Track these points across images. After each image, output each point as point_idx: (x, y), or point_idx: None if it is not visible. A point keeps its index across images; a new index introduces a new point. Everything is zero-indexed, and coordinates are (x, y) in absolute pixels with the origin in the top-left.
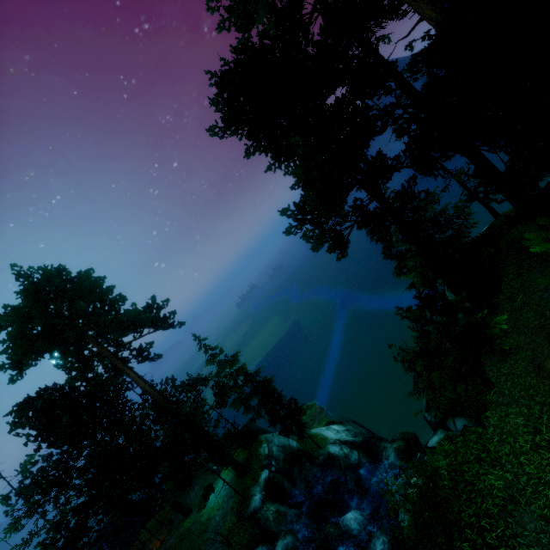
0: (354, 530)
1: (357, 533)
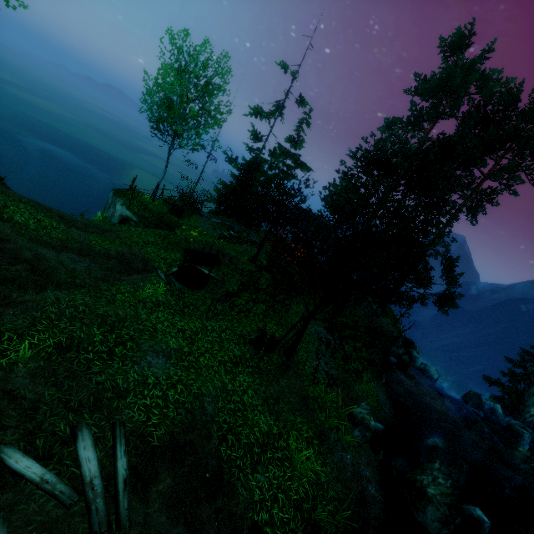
0: (499, 412)
1: (499, 414)
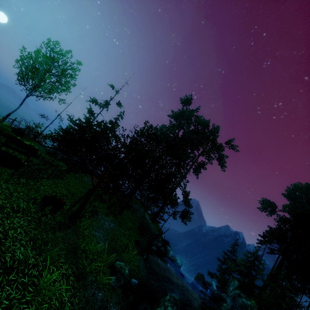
0: (214, 287)
1: (214, 288)
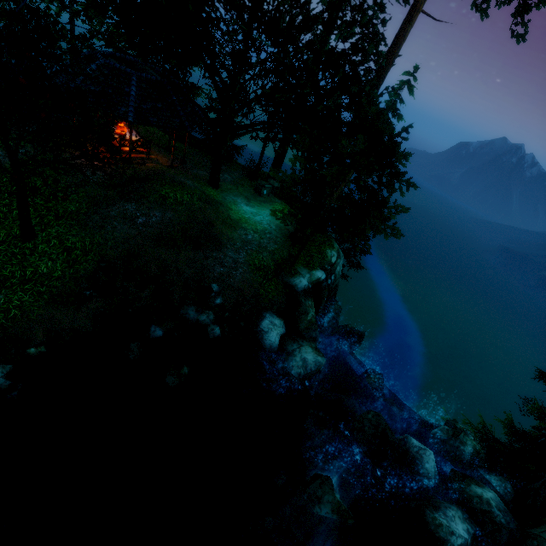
0: (424, 469)
1: (423, 473)
